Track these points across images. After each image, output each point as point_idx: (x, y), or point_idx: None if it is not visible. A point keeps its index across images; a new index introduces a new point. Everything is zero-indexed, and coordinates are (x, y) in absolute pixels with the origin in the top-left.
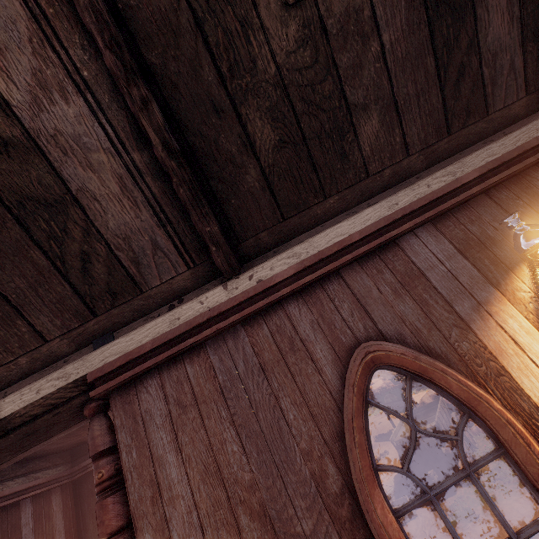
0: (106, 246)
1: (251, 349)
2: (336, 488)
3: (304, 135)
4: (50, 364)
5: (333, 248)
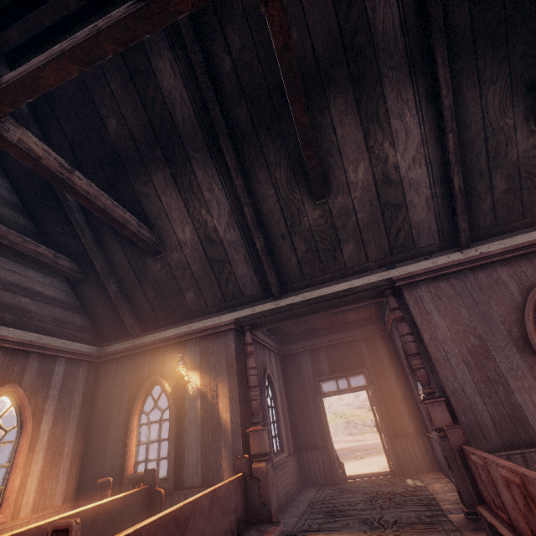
0: (409, 226)
1: (474, 281)
2: (516, 335)
3: (521, 187)
4: (365, 272)
5: (525, 243)
